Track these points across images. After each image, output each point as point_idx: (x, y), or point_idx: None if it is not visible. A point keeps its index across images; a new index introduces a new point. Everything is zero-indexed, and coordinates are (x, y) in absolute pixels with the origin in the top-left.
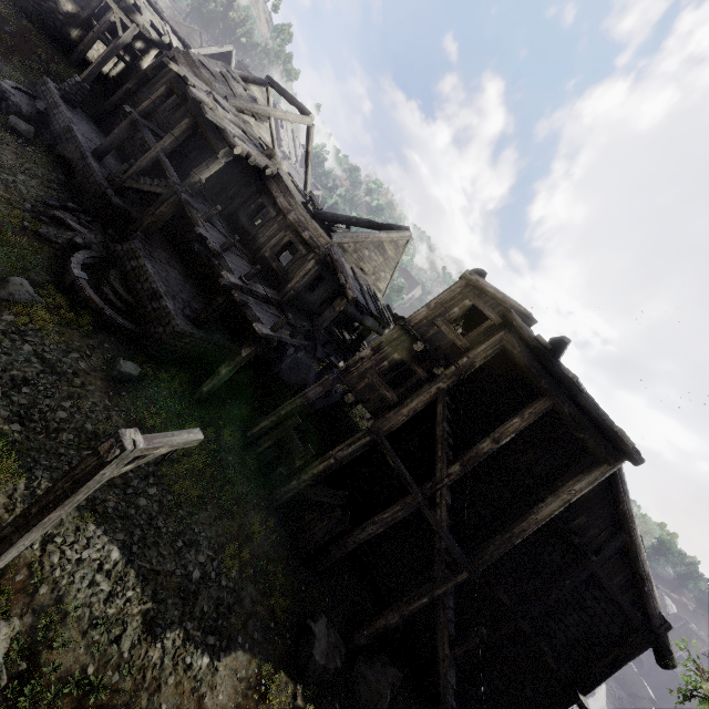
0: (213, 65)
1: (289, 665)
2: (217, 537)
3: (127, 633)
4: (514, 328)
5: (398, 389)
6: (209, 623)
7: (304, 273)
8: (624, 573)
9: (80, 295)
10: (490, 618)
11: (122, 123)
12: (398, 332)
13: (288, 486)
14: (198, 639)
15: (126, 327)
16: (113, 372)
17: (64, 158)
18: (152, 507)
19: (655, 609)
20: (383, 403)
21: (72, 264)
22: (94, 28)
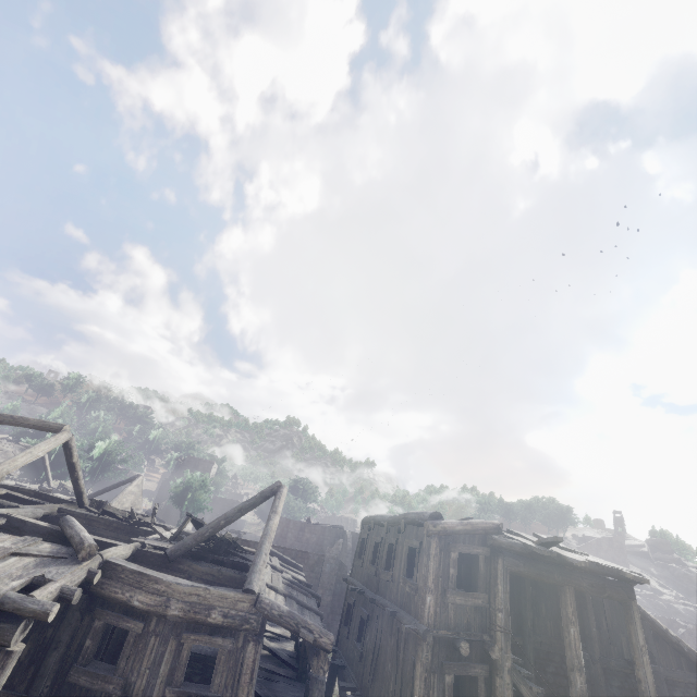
0: None
1: None
2: None
3: None
4: (505, 549)
5: None
6: None
7: (249, 673)
8: (669, 652)
9: None
10: None
11: None
12: (429, 649)
13: None
14: None
15: None
16: None
17: None
18: None
19: None
20: None
21: None
22: None
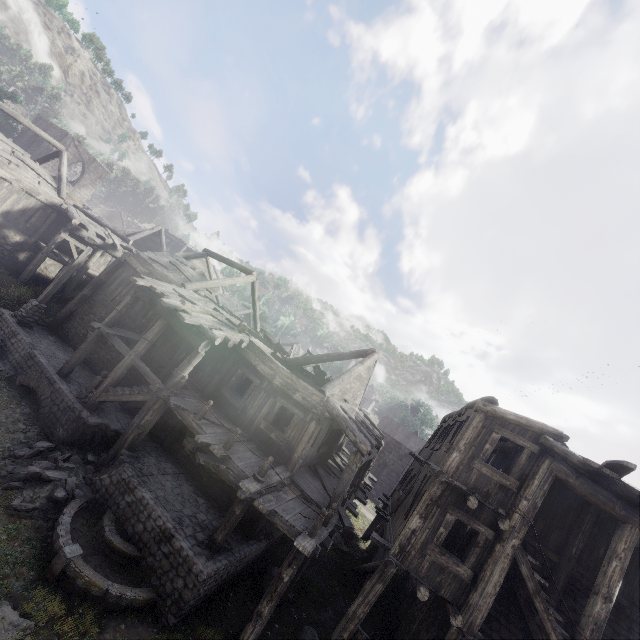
0: (161, 257)
1: None
2: None
3: None
4: (557, 454)
5: (467, 559)
6: None
7: (307, 437)
8: None
9: (76, 583)
10: None
11: (89, 337)
12: (440, 488)
13: None
14: None
15: (138, 599)
16: None
17: (26, 386)
18: None
19: None
20: (458, 582)
21: (60, 538)
22: (43, 250)
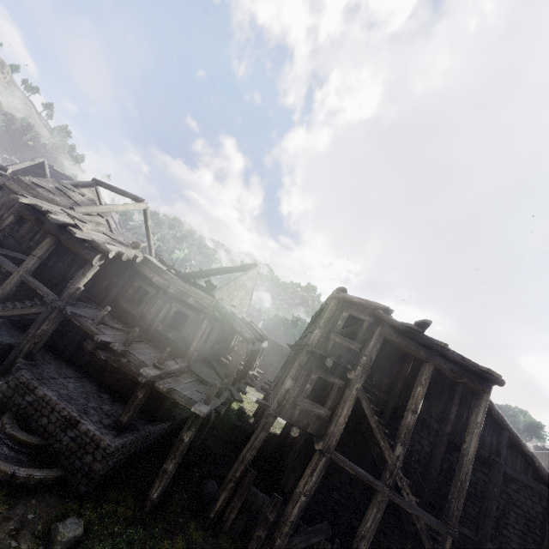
0: (45, 183)
1: None
2: None
3: None
4: (385, 322)
5: (326, 403)
6: None
7: (201, 333)
8: (519, 460)
9: None
10: None
11: None
12: (306, 357)
13: None
14: None
15: (47, 477)
16: (54, 548)
17: None
18: None
19: (548, 476)
20: (320, 421)
21: None
22: None
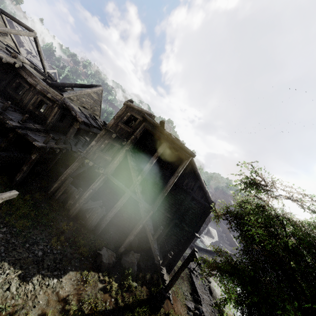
0: None
1: (94, 268)
2: (46, 237)
3: (12, 285)
4: (147, 120)
5: (110, 154)
6: (53, 267)
7: (54, 114)
8: (201, 193)
9: None
10: (166, 224)
11: None
12: (104, 132)
13: (75, 207)
14: (49, 275)
15: None
16: None
17: None
18: (6, 236)
19: (210, 200)
20: (106, 162)
21: None
22: None
